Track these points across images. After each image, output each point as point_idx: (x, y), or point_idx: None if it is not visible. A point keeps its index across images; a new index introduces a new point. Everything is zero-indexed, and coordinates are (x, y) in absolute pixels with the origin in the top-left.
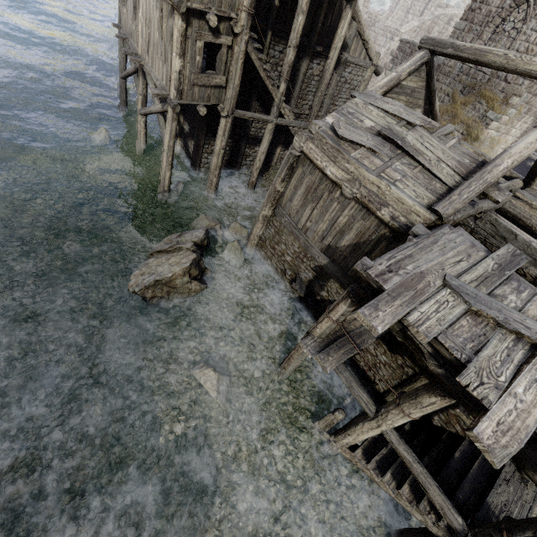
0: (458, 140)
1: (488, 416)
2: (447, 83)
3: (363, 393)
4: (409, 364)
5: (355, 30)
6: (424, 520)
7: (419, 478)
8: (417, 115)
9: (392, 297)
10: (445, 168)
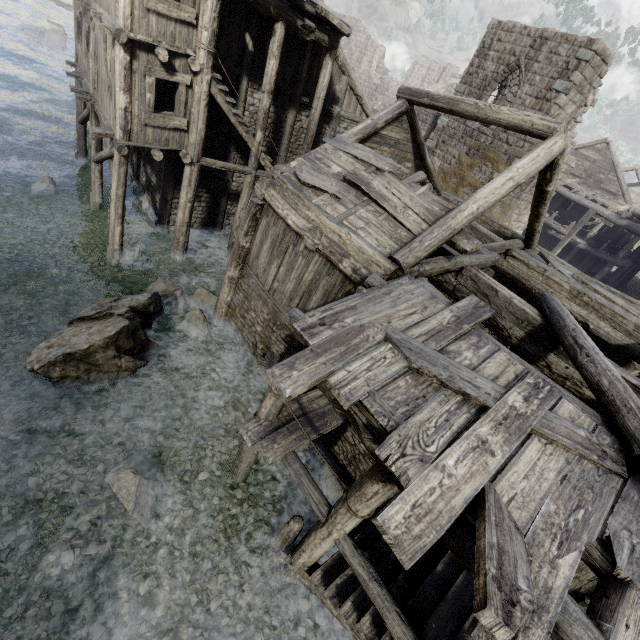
0: (429, 187)
1: (402, 497)
2: (453, 145)
3: (314, 491)
4: None
5: (346, 84)
6: None
7: (375, 603)
8: (387, 161)
9: (315, 353)
10: (412, 215)
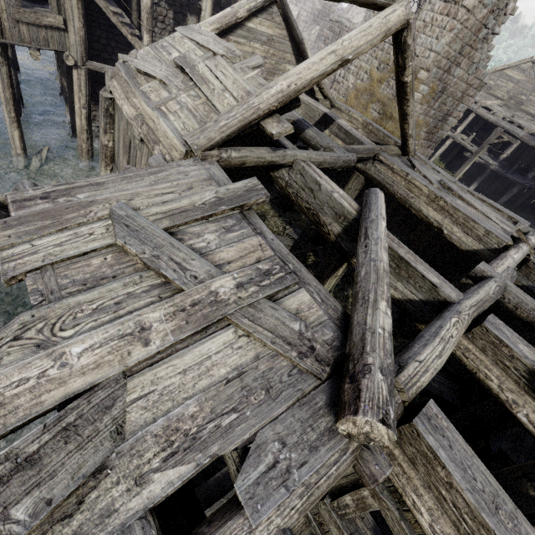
0: (261, 71)
1: None
2: (366, 60)
3: None
4: None
5: None
6: None
7: None
8: (224, 44)
9: (6, 225)
10: (228, 98)
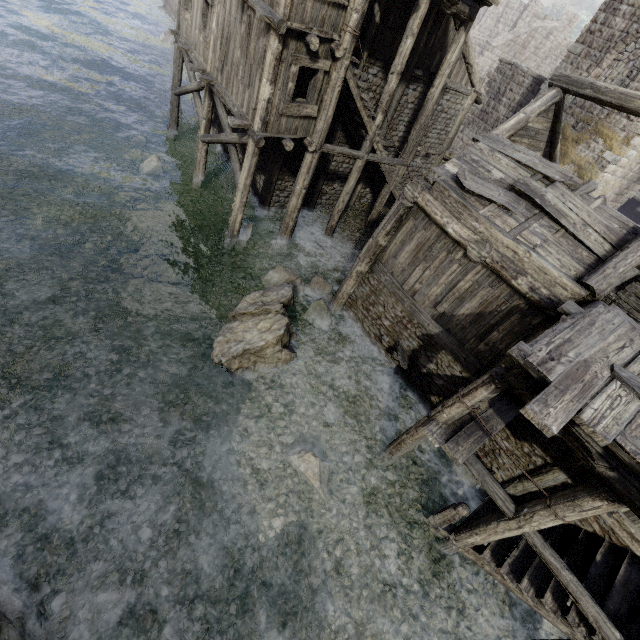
0: (604, 200)
1: None
2: None
3: (499, 489)
4: (539, 453)
5: (460, 52)
6: (570, 633)
7: (568, 587)
8: (555, 168)
9: (560, 391)
10: (593, 234)
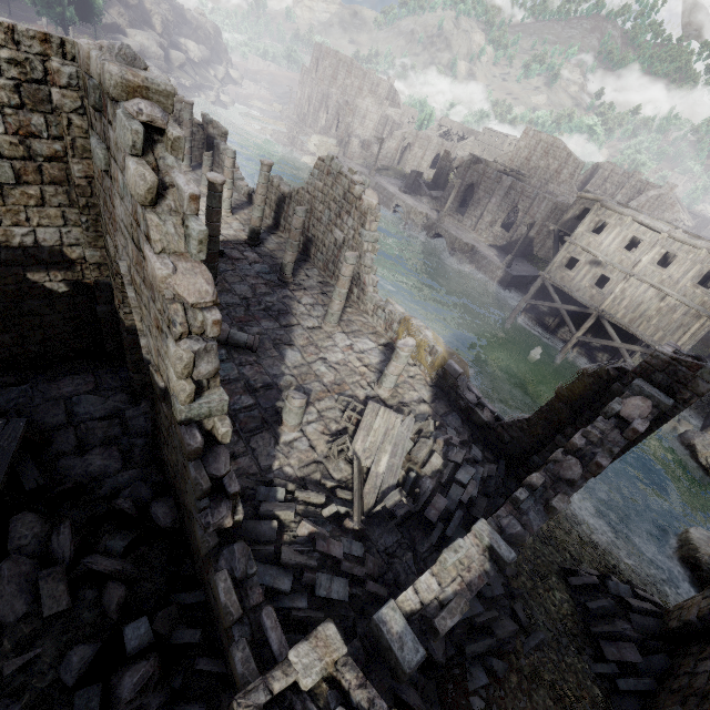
0: None
1: None
2: None
3: None
4: None
5: None
6: None
7: None
8: None
9: None
10: None
